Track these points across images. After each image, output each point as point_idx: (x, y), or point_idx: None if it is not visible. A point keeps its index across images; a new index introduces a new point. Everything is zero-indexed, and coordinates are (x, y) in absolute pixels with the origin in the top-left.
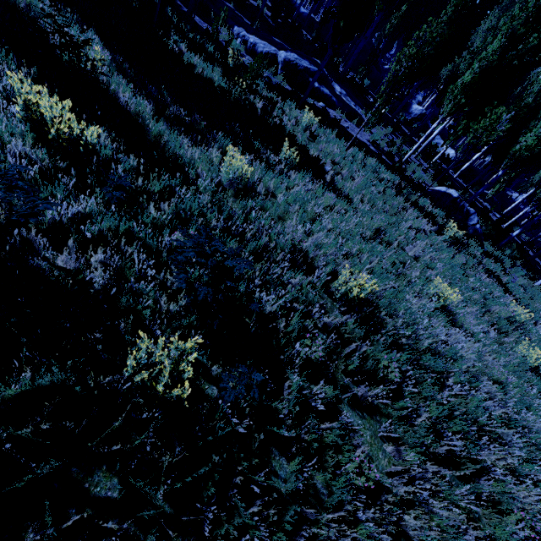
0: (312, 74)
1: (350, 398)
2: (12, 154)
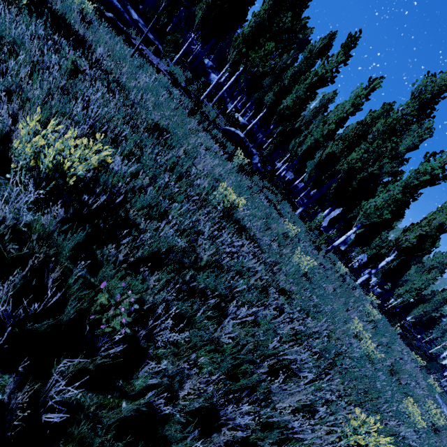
0: None
1: None
2: None
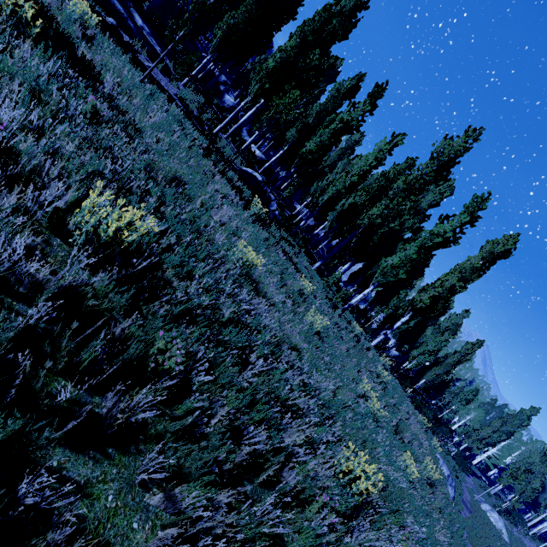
0: None
1: (77, 428)
2: None
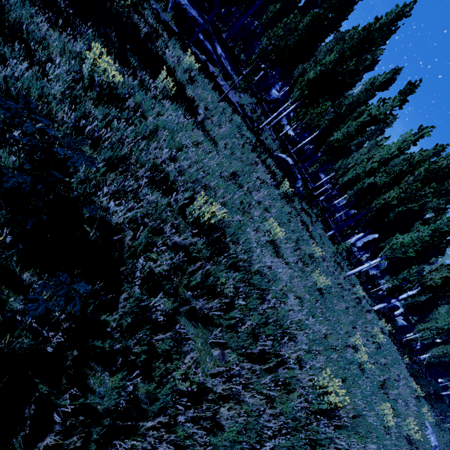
0: (199, 26)
1: (188, 310)
2: None
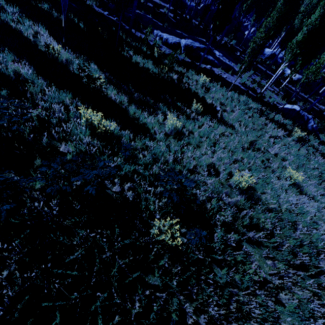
0: (201, 50)
1: (246, 238)
2: (84, 143)
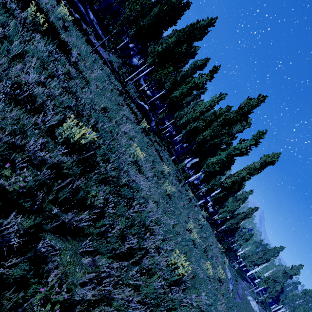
0: None
1: (56, 226)
2: None
